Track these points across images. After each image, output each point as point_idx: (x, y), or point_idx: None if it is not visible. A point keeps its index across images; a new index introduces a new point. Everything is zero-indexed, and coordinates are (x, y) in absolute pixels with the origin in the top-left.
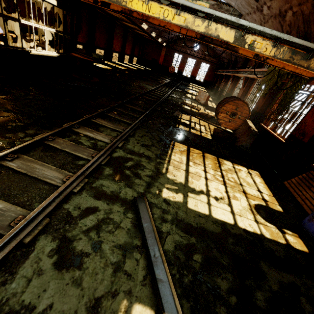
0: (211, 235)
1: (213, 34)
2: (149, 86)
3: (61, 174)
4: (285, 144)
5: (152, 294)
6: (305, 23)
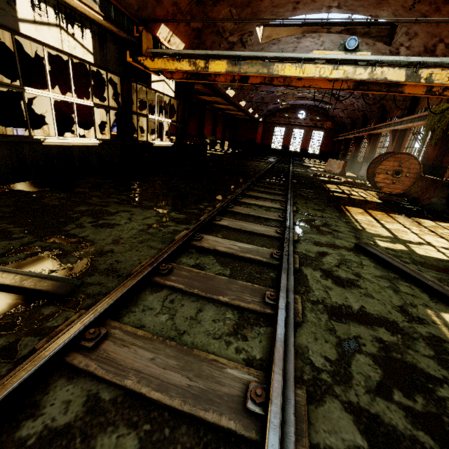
0: None
1: (379, 78)
2: (263, 164)
3: (269, 229)
4: None
5: None
6: None
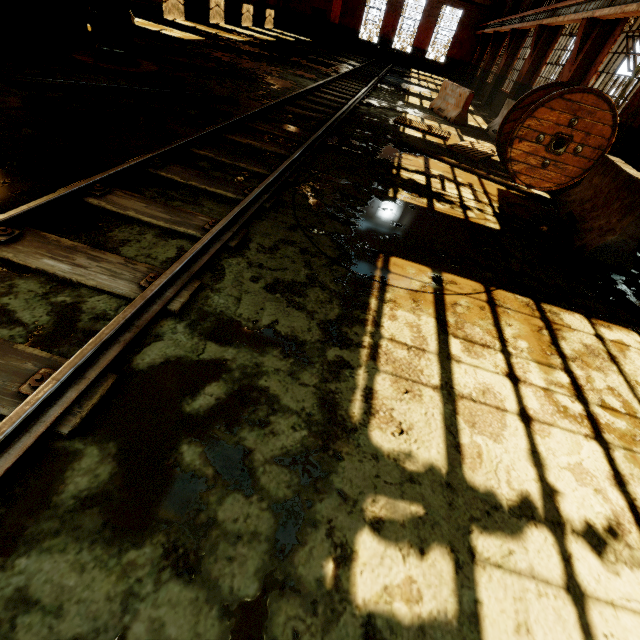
0: None
1: None
2: (307, 79)
3: None
4: None
5: None
6: None
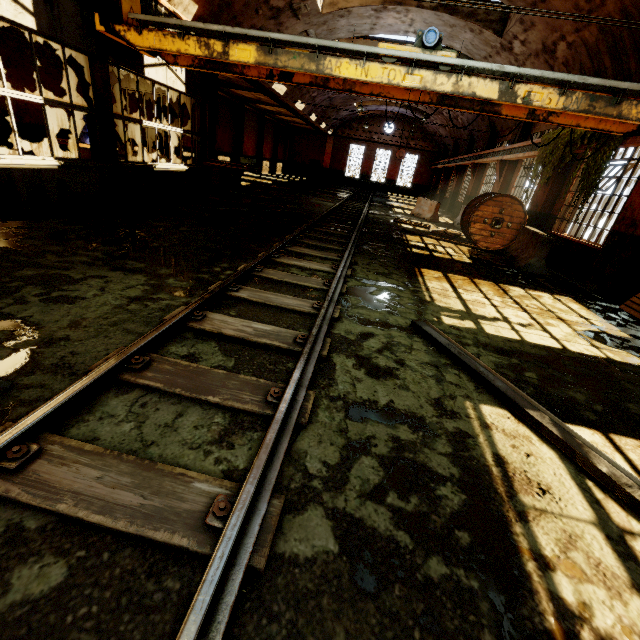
0: (537, 357)
1: (465, 92)
2: (327, 202)
3: (304, 302)
4: (605, 249)
5: (495, 399)
6: (592, 57)
